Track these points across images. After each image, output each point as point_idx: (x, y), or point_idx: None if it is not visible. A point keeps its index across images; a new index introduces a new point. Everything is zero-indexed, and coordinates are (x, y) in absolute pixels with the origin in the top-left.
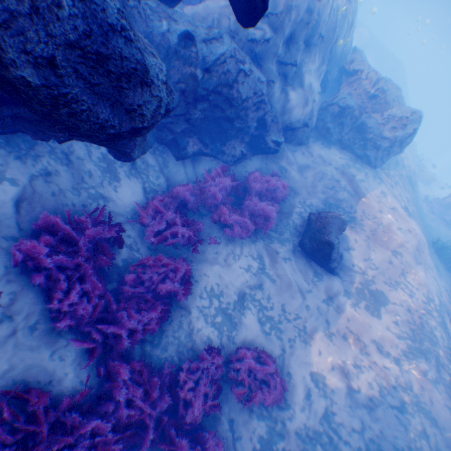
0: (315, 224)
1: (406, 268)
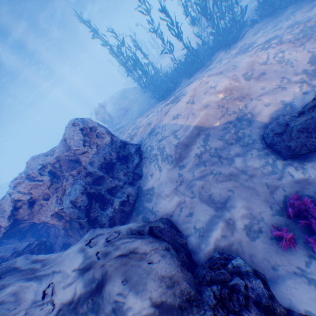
0: None
1: (254, 66)
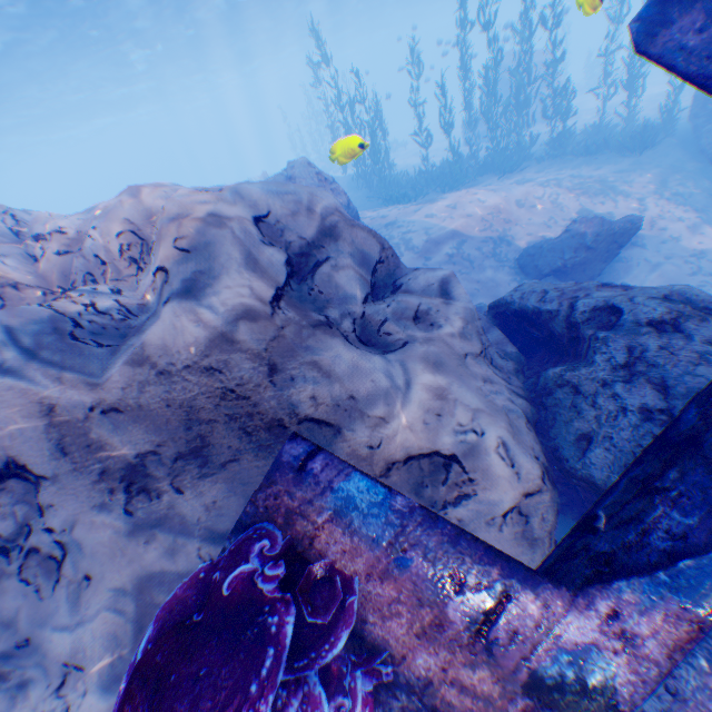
0: (598, 248)
1: (528, 197)
